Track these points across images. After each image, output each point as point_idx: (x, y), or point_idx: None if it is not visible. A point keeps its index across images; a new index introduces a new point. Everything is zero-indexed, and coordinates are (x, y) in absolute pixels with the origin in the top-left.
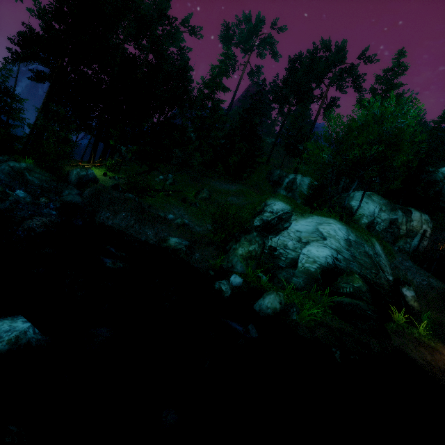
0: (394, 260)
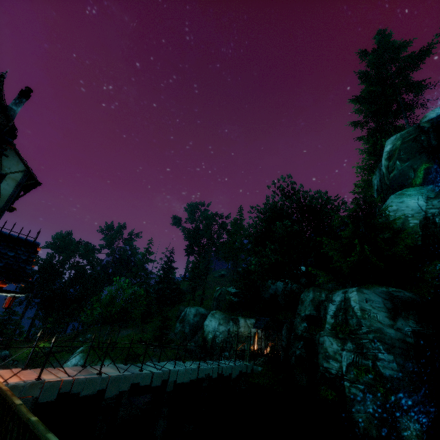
0: None
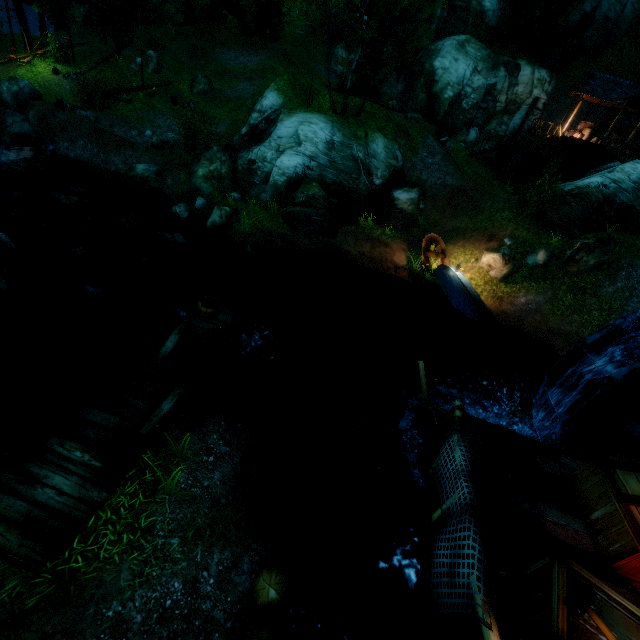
0: (415, 158)
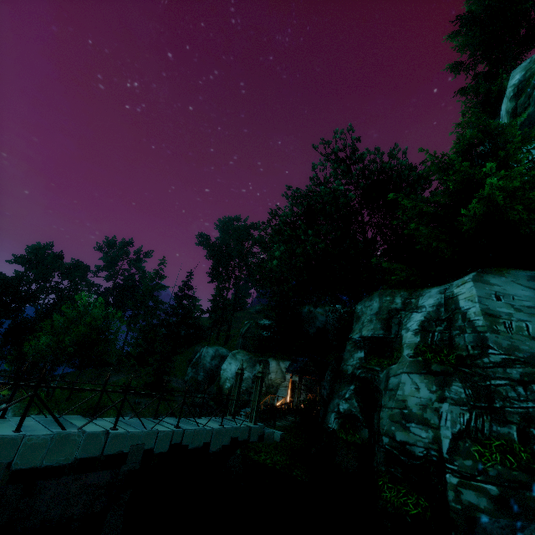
0: None
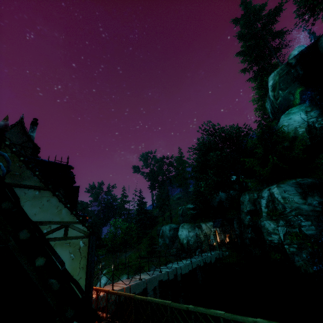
0: None
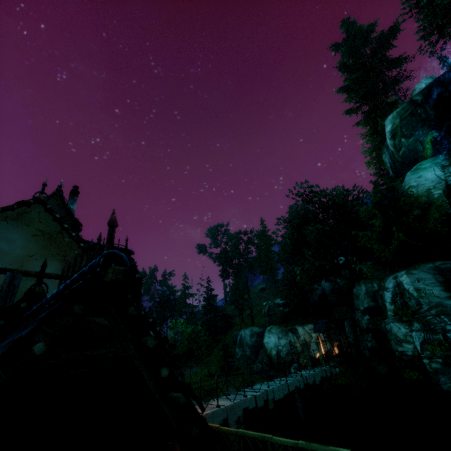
0: None
